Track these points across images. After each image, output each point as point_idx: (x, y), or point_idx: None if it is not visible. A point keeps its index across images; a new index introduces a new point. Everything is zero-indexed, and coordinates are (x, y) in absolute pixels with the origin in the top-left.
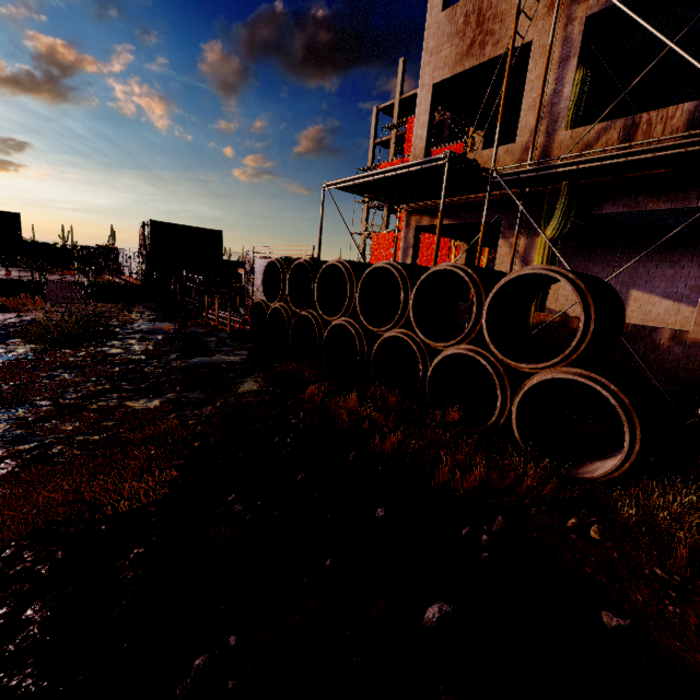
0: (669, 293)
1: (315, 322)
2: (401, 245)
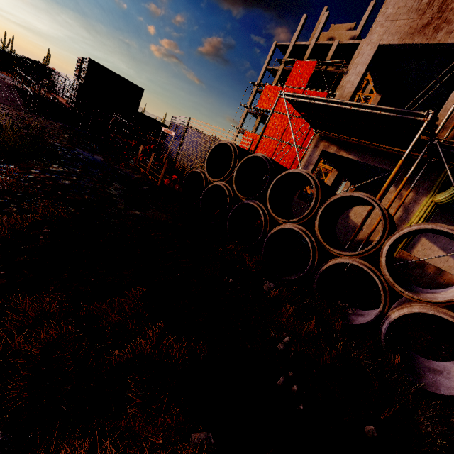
0: (446, 248)
1: (264, 216)
2: (305, 159)
